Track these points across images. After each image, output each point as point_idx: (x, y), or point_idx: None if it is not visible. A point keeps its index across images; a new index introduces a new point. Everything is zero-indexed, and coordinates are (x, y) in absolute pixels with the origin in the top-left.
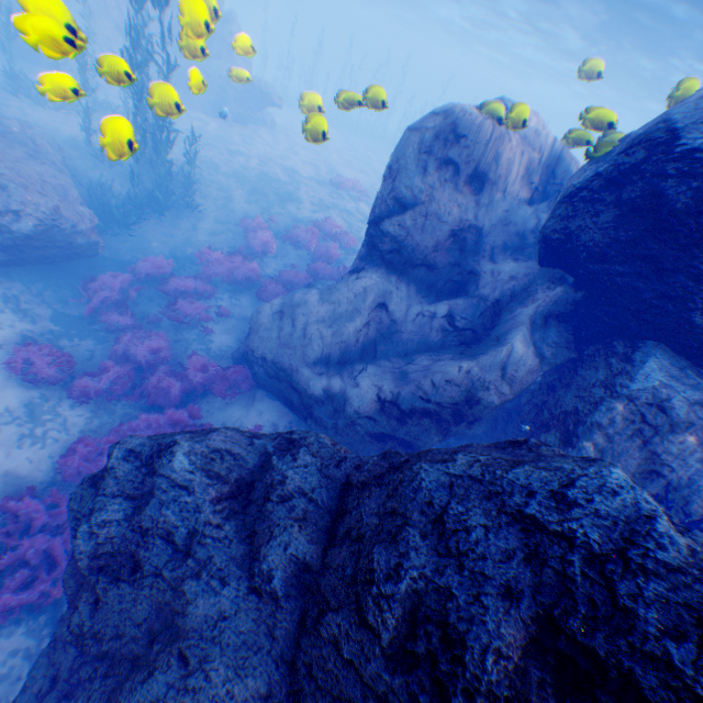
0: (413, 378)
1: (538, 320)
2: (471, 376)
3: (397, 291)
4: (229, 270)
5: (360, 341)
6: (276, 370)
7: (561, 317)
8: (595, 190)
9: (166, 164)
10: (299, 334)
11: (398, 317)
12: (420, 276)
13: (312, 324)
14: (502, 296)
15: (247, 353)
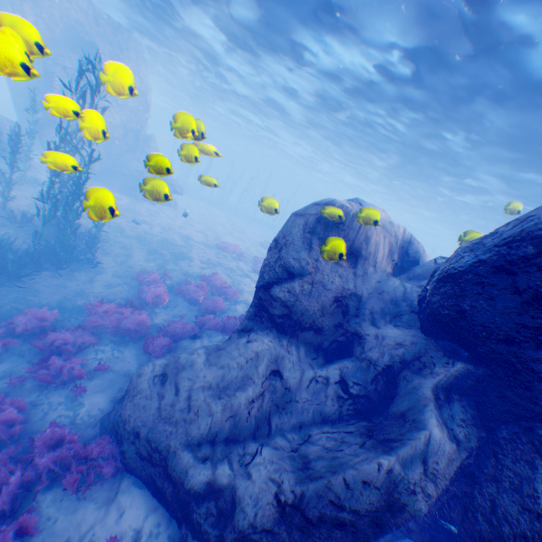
0: (319, 471)
1: (442, 394)
2: (392, 474)
3: (288, 353)
4: (116, 320)
5: (251, 411)
6: (150, 450)
7: (462, 391)
8: (484, 275)
9: (74, 226)
10: (182, 403)
11: (290, 382)
12: (308, 337)
13: (198, 391)
14: (393, 362)
15: (118, 423)
